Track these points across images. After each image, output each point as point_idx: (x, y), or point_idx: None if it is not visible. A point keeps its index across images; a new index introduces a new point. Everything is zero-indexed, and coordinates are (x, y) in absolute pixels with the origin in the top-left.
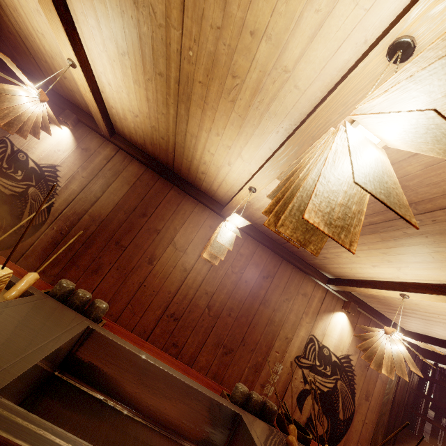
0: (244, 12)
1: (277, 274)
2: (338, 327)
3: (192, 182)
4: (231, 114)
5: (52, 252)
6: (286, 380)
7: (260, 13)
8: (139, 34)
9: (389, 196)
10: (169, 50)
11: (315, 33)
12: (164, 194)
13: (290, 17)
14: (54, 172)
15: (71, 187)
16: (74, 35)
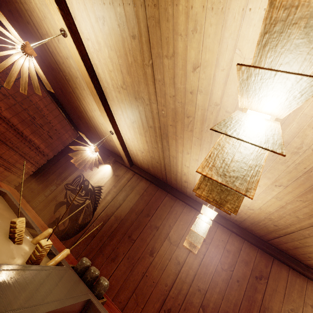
0: (184, 84)
1: (270, 276)
2: None
3: (180, 190)
4: (192, 138)
5: (90, 242)
6: None
7: (192, 82)
8: (139, 111)
9: (253, 137)
10: (153, 114)
11: (226, 80)
12: (161, 200)
13: (209, 78)
14: (100, 190)
15: (107, 198)
16: (113, 120)
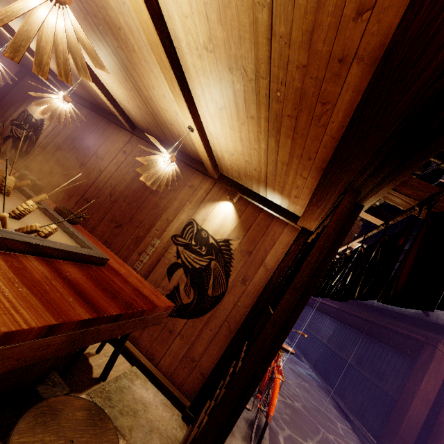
0: None
1: None
2: (221, 215)
3: (111, 112)
4: None
5: (32, 164)
6: (160, 253)
7: None
8: None
9: None
10: None
11: None
12: (97, 125)
13: None
14: (42, 122)
15: (48, 129)
16: None
